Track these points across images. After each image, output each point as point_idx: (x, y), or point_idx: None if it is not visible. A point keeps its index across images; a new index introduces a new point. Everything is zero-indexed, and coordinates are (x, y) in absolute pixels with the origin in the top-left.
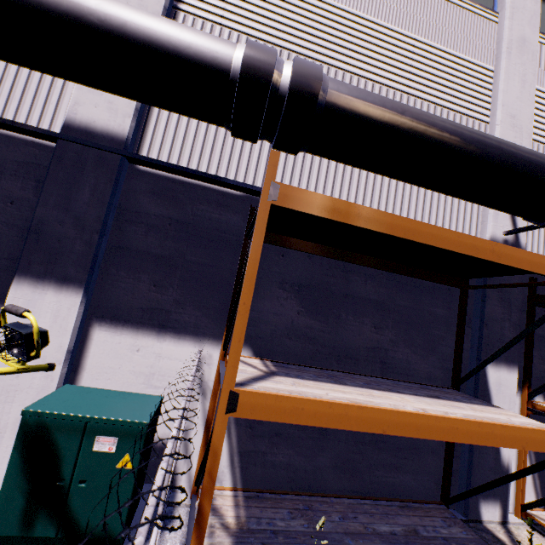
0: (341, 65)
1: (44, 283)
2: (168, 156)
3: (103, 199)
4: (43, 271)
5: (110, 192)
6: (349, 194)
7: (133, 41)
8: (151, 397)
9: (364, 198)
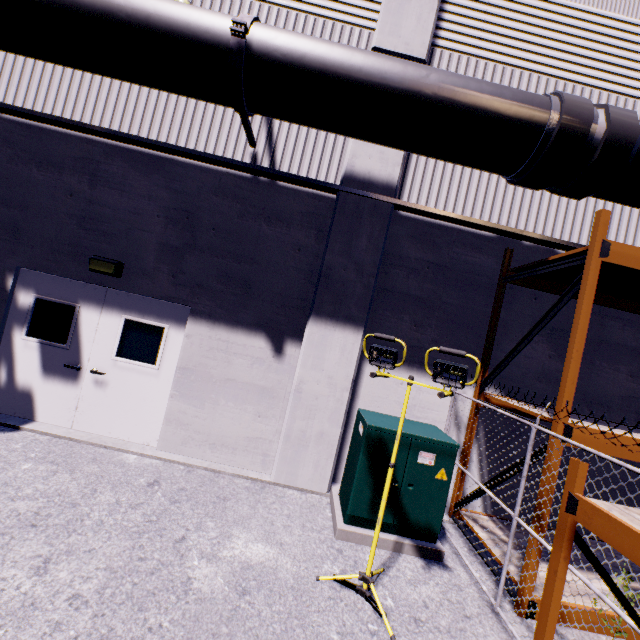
0: (605, 85)
1: (333, 321)
2: (426, 200)
3: (377, 246)
4: (332, 310)
5: (383, 238)
6: (609, 233)
7: (458, 109)
8: (428, 425)
9: (626, 237)
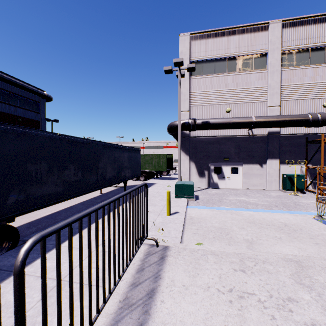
0: (322, 97)
1: (272, 159)
2: (285, 131)
3: (278, 143)
4: (271, 157)
5: (279, 142)
6: None
7: (292, 122)
8: (297, 174)
9: None
